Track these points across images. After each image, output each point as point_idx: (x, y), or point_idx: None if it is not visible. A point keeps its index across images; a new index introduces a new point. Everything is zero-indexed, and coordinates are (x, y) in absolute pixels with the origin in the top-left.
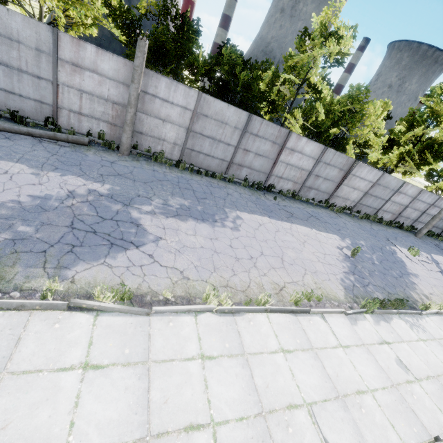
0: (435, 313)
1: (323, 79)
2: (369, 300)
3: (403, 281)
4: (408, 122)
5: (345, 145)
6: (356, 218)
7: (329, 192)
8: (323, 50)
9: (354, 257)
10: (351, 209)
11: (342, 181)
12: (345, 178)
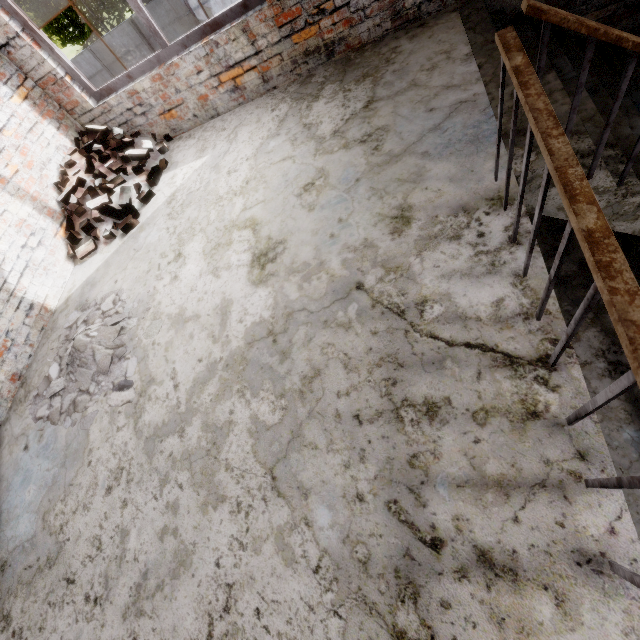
0: None
1: None
2: None
3: None
4: None
5: None
6: None
7: None
8: None
9: None
10: None
11: None
12: None
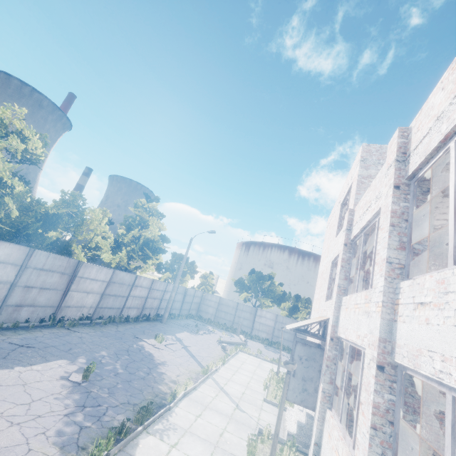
0: (183, 397)
1: (14, 175)
2: (101, 439)
3: (151, 377)
4: (126, 226)
5: (68, 247)
6: (99, 325)
7: (55, 304)
8: (4, 143)
9: (88, 380)
10: (92, 317)
11: (69, 286)
12: (72, 282)
